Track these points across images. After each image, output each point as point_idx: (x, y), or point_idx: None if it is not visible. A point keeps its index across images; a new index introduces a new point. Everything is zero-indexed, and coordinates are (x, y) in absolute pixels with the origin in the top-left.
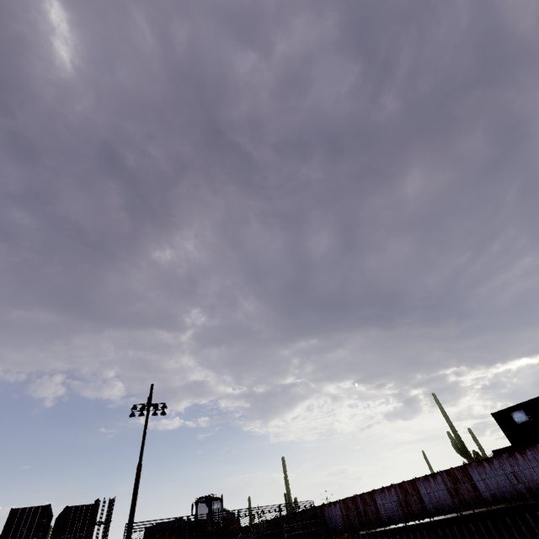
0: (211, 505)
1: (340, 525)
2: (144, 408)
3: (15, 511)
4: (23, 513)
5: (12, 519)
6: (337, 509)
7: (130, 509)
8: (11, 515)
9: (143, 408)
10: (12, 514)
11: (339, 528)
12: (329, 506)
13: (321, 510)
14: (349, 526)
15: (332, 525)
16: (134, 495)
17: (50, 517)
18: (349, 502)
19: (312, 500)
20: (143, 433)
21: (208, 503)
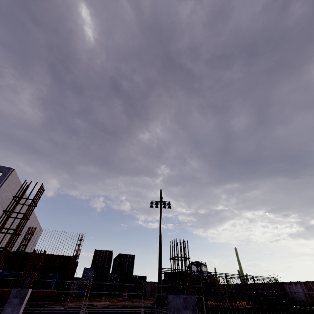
0: (201, 267)
1: (302, 300)
2: (157, 204)
3: (97, 251)
4: (100, 252)
5: (96, 254)
6: (298, 288)
7: (159, 259)
8: (95, 252)
9: (157, 203)
10: (95, 252)
11: (302, 301)
12: (290, 284)
13: (281, 286)
14: (312, 302)
15: (298, 298)
16: (159, 252)
17: (112, 257)
18: (311, 285)
19: (275, 278)
20: (160, 217)
21: (196, 266)
